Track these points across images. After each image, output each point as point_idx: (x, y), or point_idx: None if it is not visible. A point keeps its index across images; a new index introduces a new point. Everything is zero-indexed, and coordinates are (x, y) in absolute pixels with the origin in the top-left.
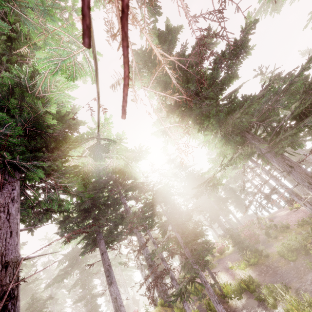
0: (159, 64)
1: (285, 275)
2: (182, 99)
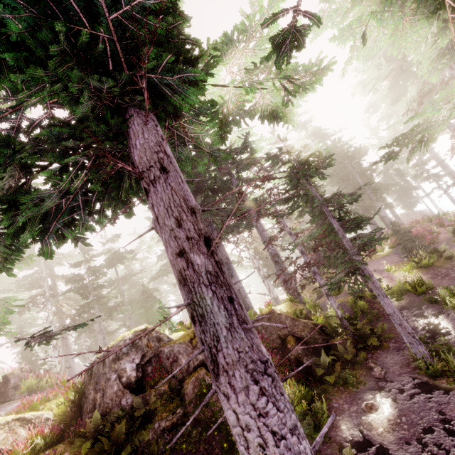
0: None
1: None
2: None
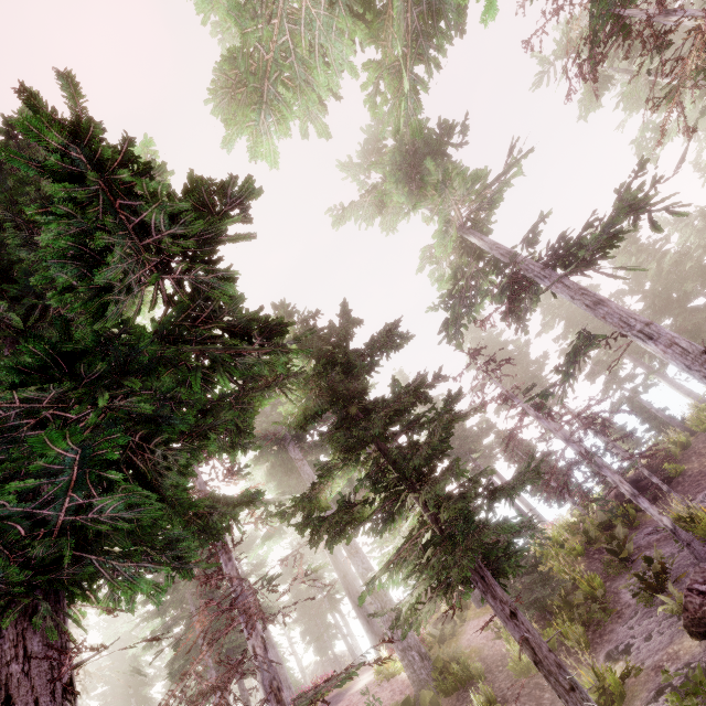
0: None
1: None
2: None
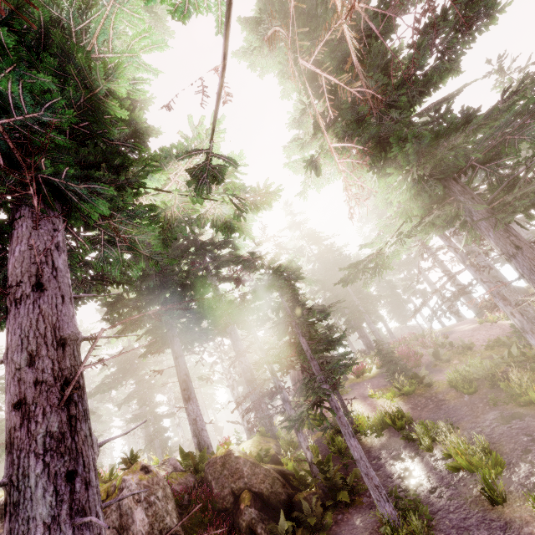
0: (338, 12)
1: (453, 412)
2: (346, 103)
